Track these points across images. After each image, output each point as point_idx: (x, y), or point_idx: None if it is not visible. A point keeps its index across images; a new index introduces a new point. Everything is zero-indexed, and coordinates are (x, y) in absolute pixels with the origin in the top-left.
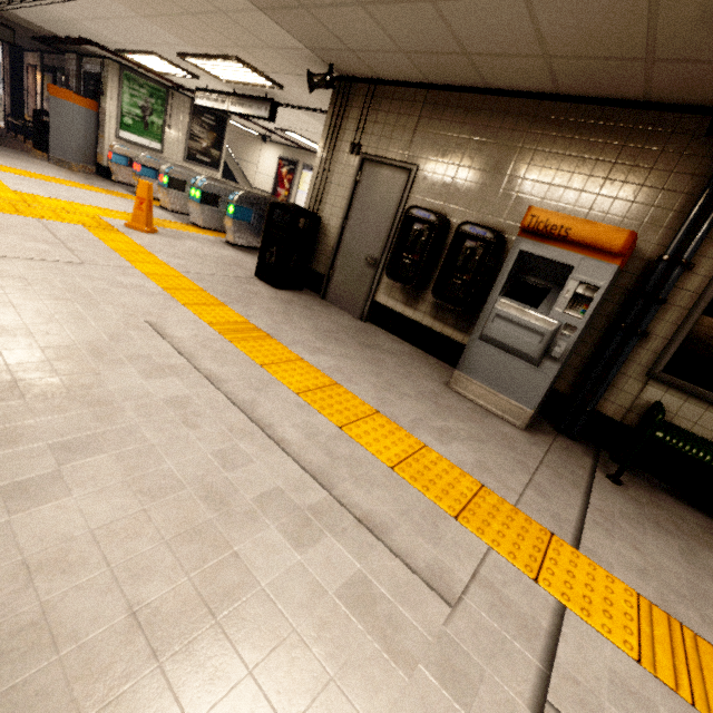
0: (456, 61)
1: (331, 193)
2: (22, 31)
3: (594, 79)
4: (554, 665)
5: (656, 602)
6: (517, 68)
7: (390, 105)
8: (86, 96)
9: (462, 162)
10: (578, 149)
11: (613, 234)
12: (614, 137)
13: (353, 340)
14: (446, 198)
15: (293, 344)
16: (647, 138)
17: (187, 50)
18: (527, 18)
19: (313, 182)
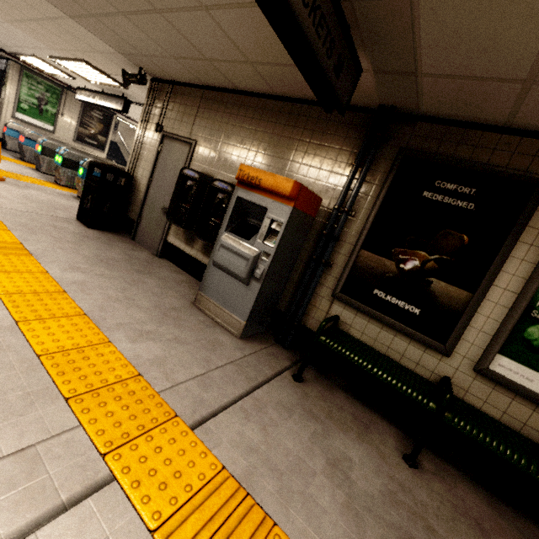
0: (206, 66)
1: (143, 159)
2: None
3: (287, 83)
4: (25, 538)
5: (240, 475)
6: (242, 73)
7: (182, 99)
8: None
9: (223, 139)
10: (289, 132)
11: (285, 183)
12: (308, 125)
13: (130, 267)
14: (213, 164)
15: (52, 262)
16: (326, 126)
17: (53, 54)
18: (219, 29)
19: (133, 151)
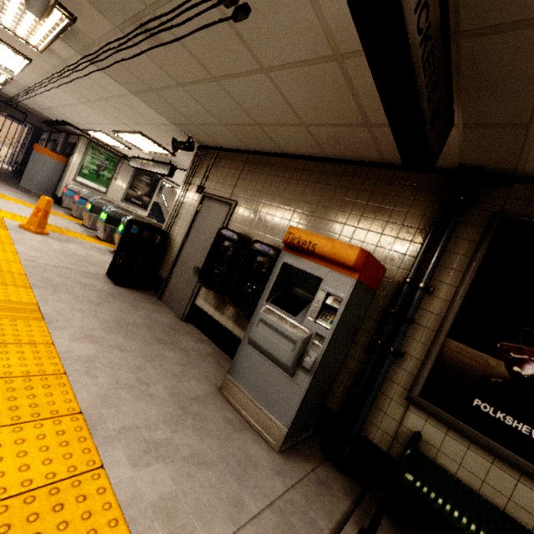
0: (255, 131)
1: (181, 218)
2: (36, 117)
3: (343, 144)
4: None
5: None
6: (292, 136)
7: (226, 163)
8: (64, 155)
9: (265, 200)
10: (341, 194)
11: (347, 250)
12: (365, 186)
13: (150, 334)
14: (252, 225)
15: (63, 329)
16: (388, 187)
17: (116, 128)
18: (276, 91)
19: (172, 210)
